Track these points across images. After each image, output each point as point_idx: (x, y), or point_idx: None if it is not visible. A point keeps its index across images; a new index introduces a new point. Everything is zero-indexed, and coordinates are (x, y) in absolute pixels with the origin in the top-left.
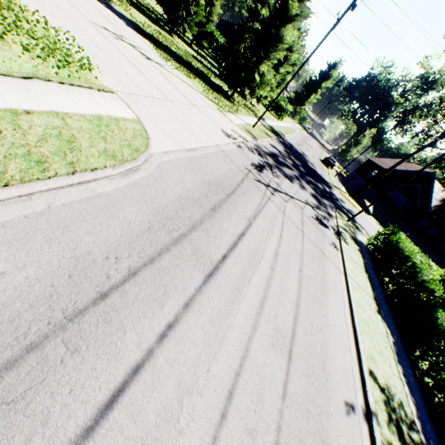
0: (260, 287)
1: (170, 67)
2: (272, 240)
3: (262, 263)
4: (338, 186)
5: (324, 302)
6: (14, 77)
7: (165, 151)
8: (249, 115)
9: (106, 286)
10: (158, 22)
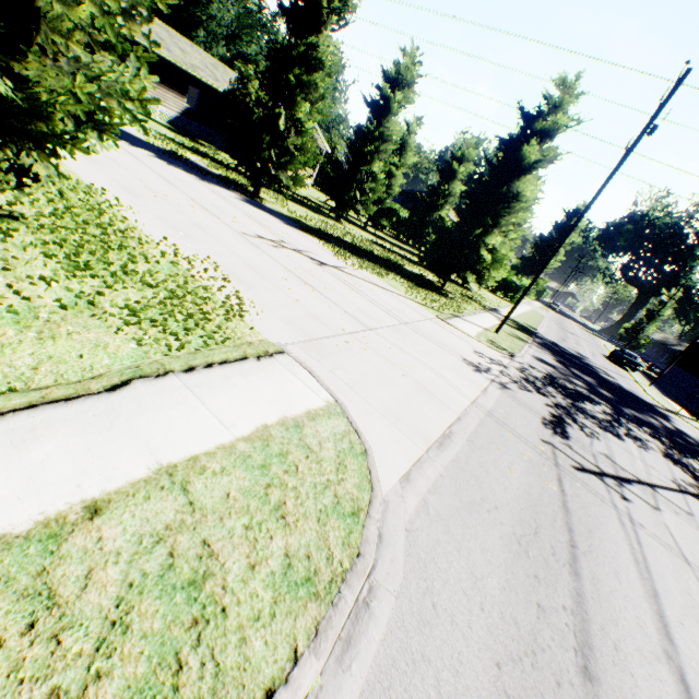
0: None
1: (352, 266)
2: None
3: None
4: (671, 407)
5: None
6: (88, 395)
7: (402, 472)
8: (478, 311)
9: None
10: (320, 210)
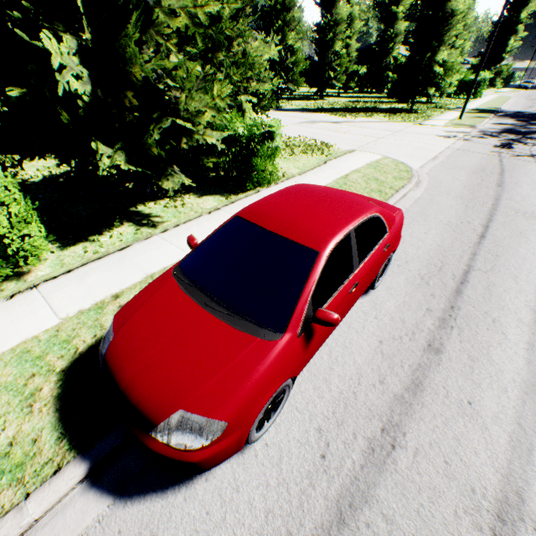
0: None
1: (351, 119)
2: None
3: None
4: None
5: None
6: (321, 165)
7: (419, 166)
8: (443, 113)
9: (477, 233)
10: (307, 98)
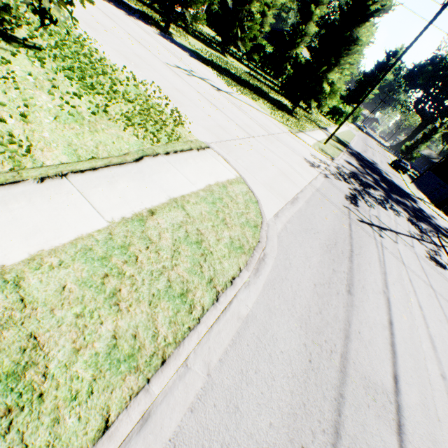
0: None
1: (236, 92)
2: (417, 319)
3: (430, 371)
4: (420, 196)
5: None
6: (127, 163)
7: (274, 213)
8: (315, 129)
9: None
10: (210, 44)
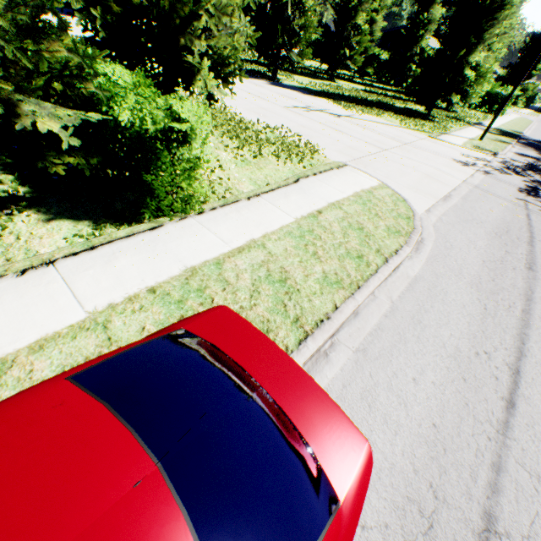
0: None
1: (356, 113)
2: None
3: None
4: None
5: None
6: (290, 184)
7: (425, 209)
8: (463, 127)
9: (502, 389)
10: (315, 75)
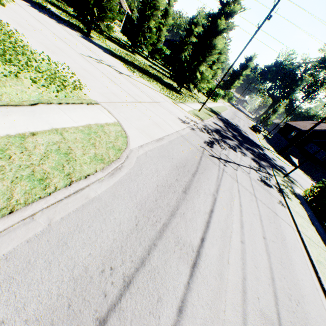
0: (237, 266)
1: (136, 76)
2: (235, 211)
3: (233, 238)
4: (267, 147)
5: (292, 268)
6: (23, 105)
7: (140, 145)
8: (194, 102)
9: (104, 308)
10: (124, 46)
